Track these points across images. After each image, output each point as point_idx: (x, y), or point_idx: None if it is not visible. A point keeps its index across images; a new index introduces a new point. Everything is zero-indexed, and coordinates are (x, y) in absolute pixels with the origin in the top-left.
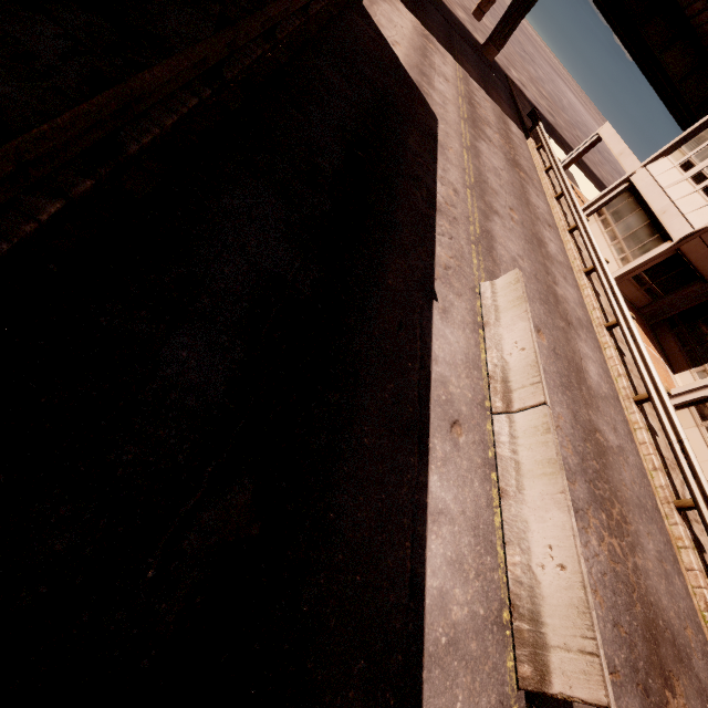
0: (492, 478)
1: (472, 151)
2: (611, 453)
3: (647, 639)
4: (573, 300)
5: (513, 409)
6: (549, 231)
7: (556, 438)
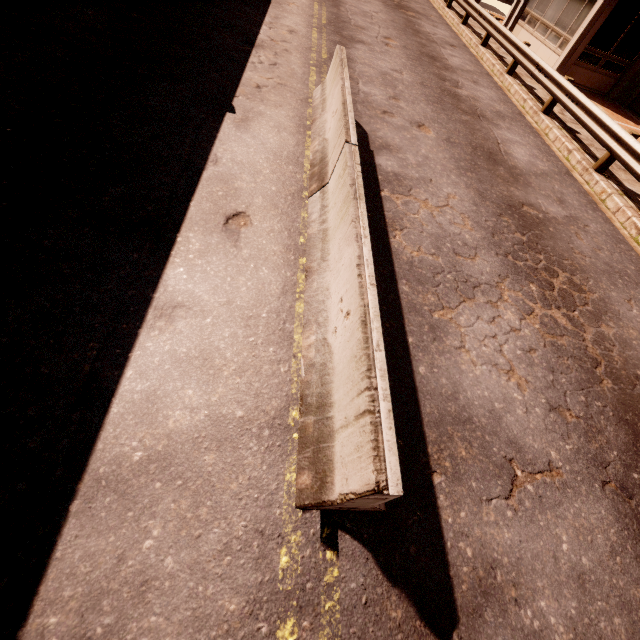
0: (301, 263)
1: (329, 3)
2: (551, 223)
3: (628, 422)
4: (488, 98)
5: (328, 180)
6: (451, 50)
7: (359, 171)
